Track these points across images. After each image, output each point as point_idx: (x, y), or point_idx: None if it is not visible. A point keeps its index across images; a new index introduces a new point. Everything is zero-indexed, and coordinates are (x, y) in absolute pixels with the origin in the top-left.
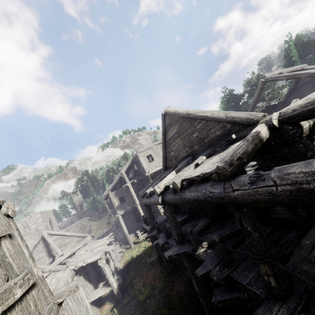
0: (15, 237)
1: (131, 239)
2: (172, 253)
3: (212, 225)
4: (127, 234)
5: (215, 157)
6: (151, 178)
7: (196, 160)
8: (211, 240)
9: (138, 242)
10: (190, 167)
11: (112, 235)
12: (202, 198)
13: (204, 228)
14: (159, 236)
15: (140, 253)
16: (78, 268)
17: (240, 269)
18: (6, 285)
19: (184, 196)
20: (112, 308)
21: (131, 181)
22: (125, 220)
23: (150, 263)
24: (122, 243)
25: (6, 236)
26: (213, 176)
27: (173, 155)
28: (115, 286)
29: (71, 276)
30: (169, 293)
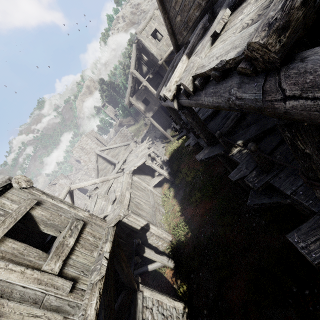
0: (45, 201)
1: (169, 134)
2: (203, 157)
3: (249, 114)
4: (163, 132)
5: (249, 5)
6: (167, 64)
7: (213, 25)
8: (247, 138)
9: (176, 135)
10: (204, 45)
11: (152, 134)
12: (225, 107)
13: (238, 120)
14: (189, 136)
15: (180, 144)
16: (133, 170)
17: (284, 175)
18: (58, 240)
19: (200, 101)
20: (169, 186)
21: (146, 79)
22: (157, 120)
23: (190, 151)
24: (162, 139)
25: (34, 207)
26: (240, 68)
27: (180, 21)
28: (166, 174)
29: (129, 178)
30: (210, 174)
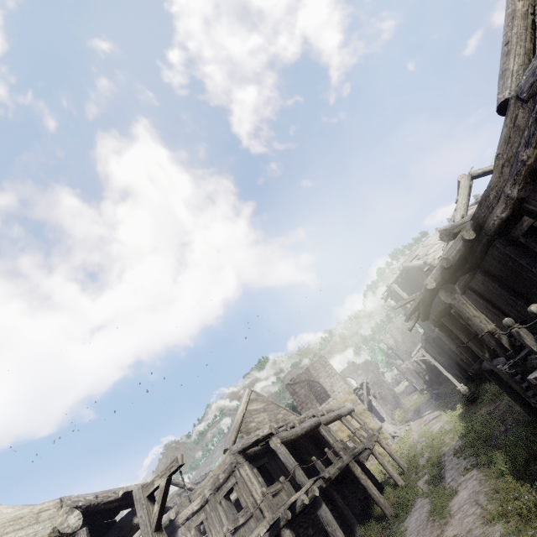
0: None
1: None
2: None
3: None
4: None
5: None
6: None
7: None
8: None
9: None
10: None
11: None
12: None
13: None
14: None
15: None
16: None
17: None
18: None
19: None
20: None
21: None
22: None
23: None
24: None
25: None
26: None
27: None
28: None
29: None
30: None
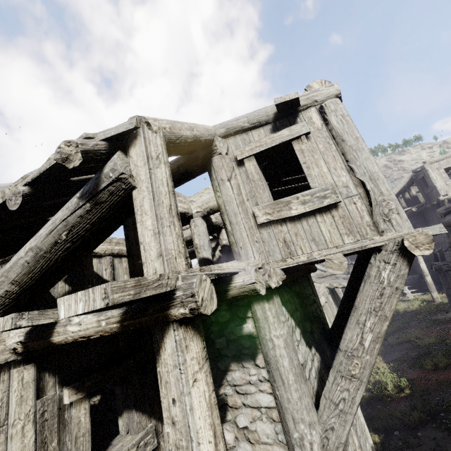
0: None
1: None
2: None
3: None
4: None
5: None
6: None
7: None
8: None
9: (404, 300)
10: None
11: None
12: None
13: None
14: None
15: (410, 310)
16: (330, 291)
17: None
18: None
19: None
20: None
21: (405, 210)
22: None
23: (434, 320)
24: None
25: None
26: None
27: None
28: None
29: (326, 291)
30: None
